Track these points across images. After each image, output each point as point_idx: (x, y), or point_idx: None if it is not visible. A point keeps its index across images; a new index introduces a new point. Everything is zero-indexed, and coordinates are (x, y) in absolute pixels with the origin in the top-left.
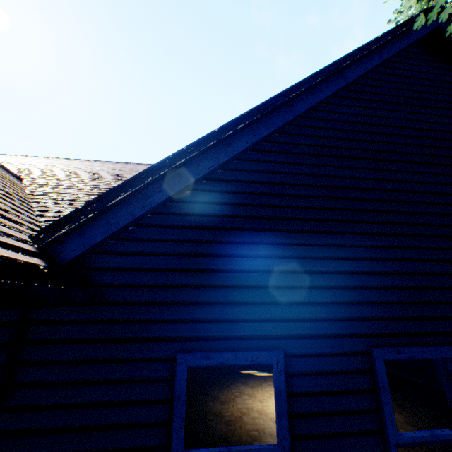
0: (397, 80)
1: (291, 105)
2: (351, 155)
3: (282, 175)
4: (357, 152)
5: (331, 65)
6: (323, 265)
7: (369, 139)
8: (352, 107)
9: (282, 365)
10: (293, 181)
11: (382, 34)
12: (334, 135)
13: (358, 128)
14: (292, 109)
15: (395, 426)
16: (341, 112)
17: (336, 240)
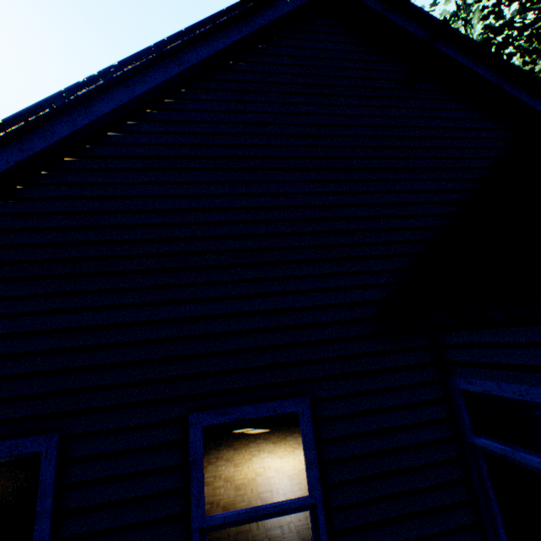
0: (290, 62)
1: (89, 105)
2: (207, 166)
3: (102, 200)
4: (216, 162)
5: (154, 46)
6: (142, 315)
7: (236, 143)
8: (220, 102)
9: (53, 452)
10: (117, 207)
11: (241, 0)
12: (187, 141)
13: (223, 130)
14: (89, 110)
15: (204, 507)
16: (203, 110)
17: (167, 279)
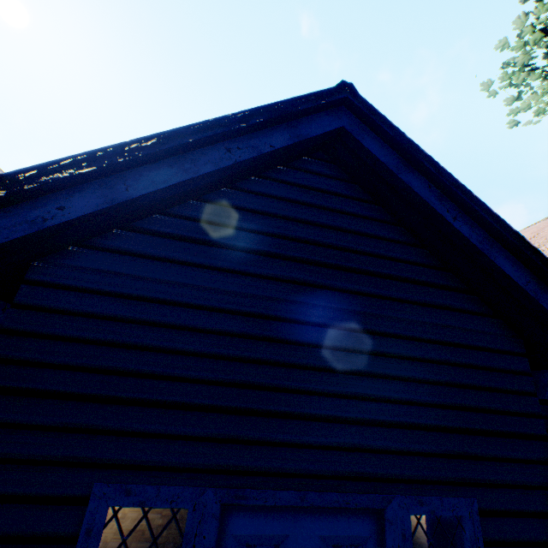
0: None
1: None
2: None
3: None
4: None
5: None
6: None
7: None
8: None
9: None
10: None
11: None
12: None
13: None
14: None
15: None
16: None
17: None
